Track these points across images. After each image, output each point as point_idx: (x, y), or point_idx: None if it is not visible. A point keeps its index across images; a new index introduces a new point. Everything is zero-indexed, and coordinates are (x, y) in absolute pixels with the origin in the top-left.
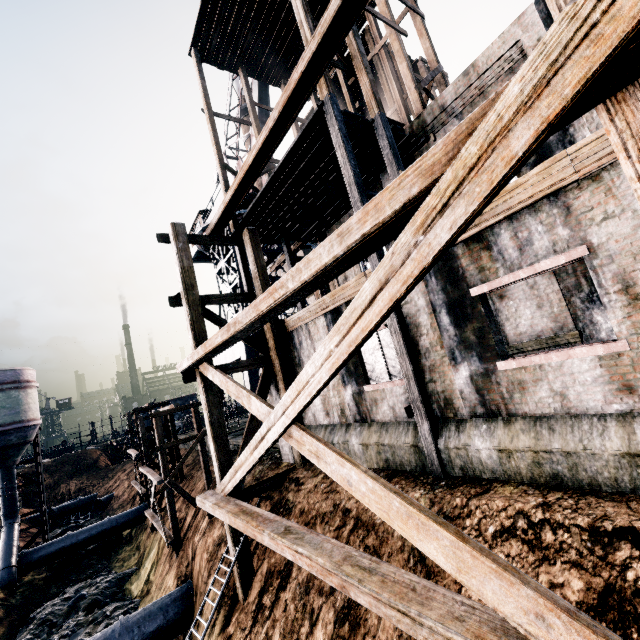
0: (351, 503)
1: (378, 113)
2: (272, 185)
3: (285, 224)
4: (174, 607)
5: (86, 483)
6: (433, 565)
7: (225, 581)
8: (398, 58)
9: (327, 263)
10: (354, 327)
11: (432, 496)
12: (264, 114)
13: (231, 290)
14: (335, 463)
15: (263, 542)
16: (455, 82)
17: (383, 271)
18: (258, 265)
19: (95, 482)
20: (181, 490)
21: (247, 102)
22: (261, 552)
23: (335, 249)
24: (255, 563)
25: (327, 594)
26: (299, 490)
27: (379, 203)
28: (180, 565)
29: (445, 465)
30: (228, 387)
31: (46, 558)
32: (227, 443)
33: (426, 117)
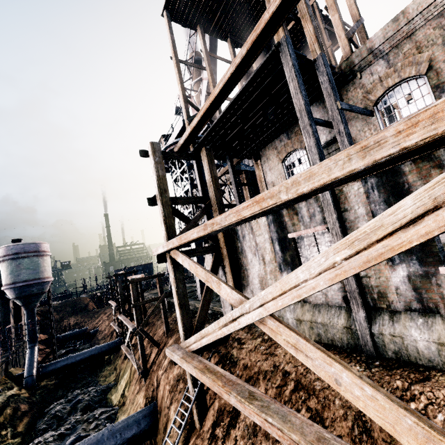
0: (289, 367)
1: (320, 54)
2: (227, 114)
3: (231, 145)
4: (144, 421)
5: (80, 320)
6: (379, 438)
7: (187, 414)
8: (331, 11)
9: (338, 177)
10: (377, 244)
11: (370, 374)
12: (213, 62)
13: (184, 193)
14: (319, 360)
15: (229, 401)
16: (384, 28)
17: (444, 189)
18: (212, 176)
19: (86, 320)
20: (148, 335)
21: (203, 52)
22: (212, 393)
23: (354, 163)
24: (208, 400)
25: (273, 440)
26: (241, 348)
27: (440, 112)
28: (147, 389)
29: (378, 347)
30: (197, 272)
31: (55, 371)
32: (189, 310)
33: (354, 59)
